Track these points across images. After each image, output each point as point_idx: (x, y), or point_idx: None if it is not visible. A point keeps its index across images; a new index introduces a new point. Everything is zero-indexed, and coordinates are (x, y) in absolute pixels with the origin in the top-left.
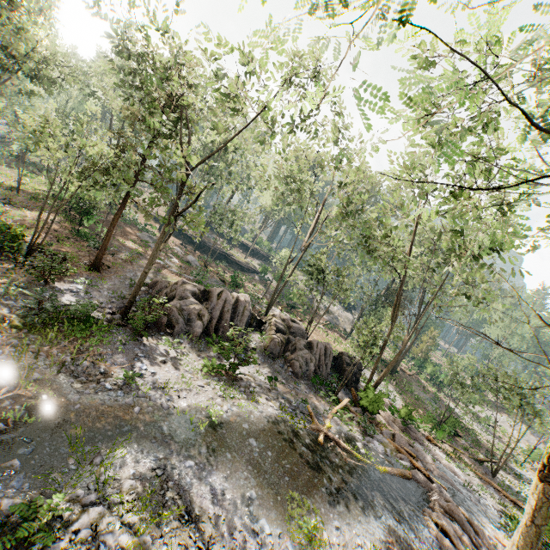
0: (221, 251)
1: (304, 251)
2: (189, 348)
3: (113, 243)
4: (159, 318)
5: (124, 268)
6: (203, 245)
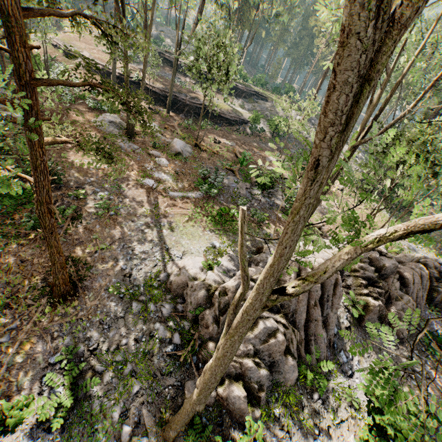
0: (198, 103)
1: (376, 116)
2: (292, 421)
3: (67, 180)
4: (233, 403)
5: (110, 247)
6: (174, 100)
